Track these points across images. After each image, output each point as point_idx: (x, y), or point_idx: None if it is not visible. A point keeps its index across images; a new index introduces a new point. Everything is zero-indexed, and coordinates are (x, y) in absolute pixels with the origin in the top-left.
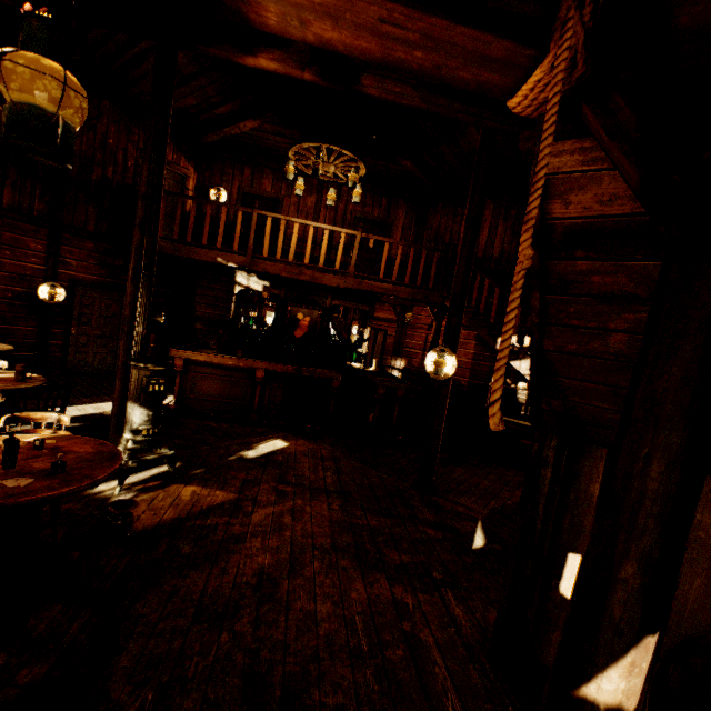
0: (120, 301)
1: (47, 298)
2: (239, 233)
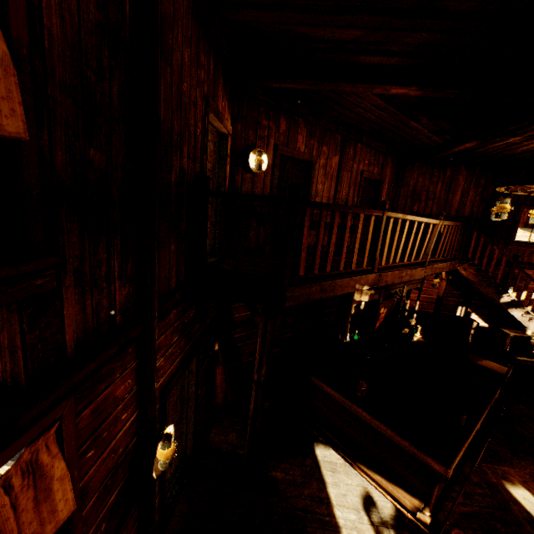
0: None
1: (160, 467)
2: (368, 245)
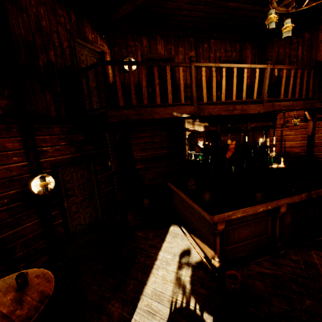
0: (88, 168)
1: (40, 190)
2: (182, 87)
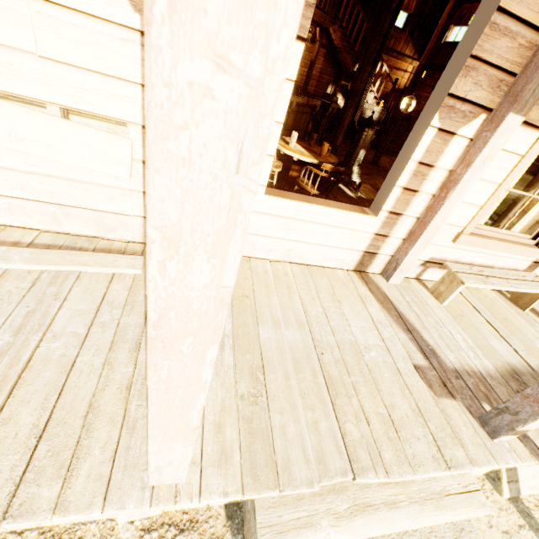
0: None
1: None
2: None
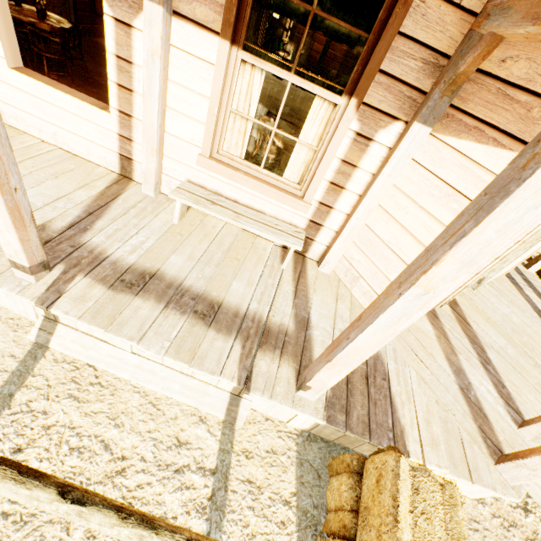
0: None
1: None
2: None
